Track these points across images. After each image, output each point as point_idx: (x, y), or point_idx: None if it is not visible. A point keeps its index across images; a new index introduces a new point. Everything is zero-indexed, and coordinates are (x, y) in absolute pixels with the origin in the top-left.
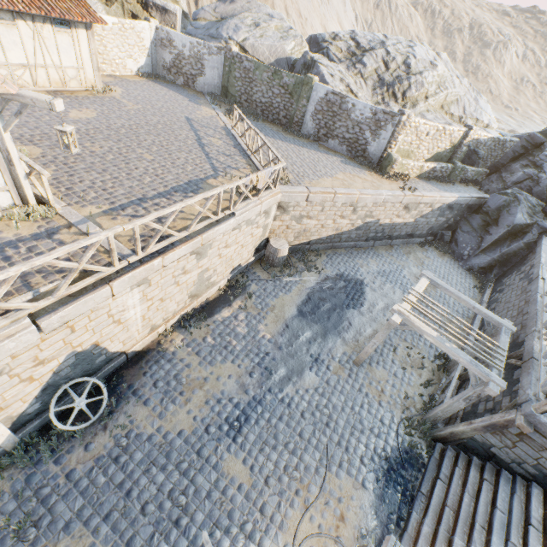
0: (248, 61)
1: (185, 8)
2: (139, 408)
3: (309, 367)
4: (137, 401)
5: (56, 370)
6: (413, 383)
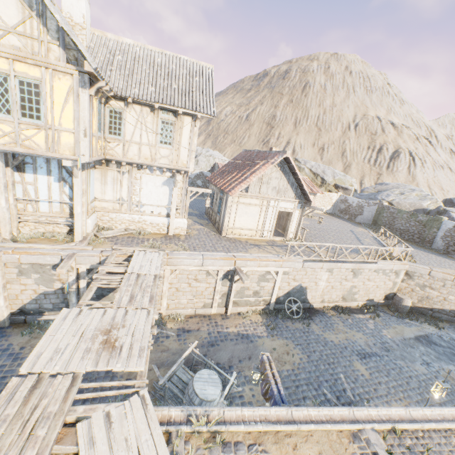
0: (393, 209)
1: (355, 188)
2: (313, 324)
3: (420, 363)
4: (312, 321)
5: (294, 287)
6: None
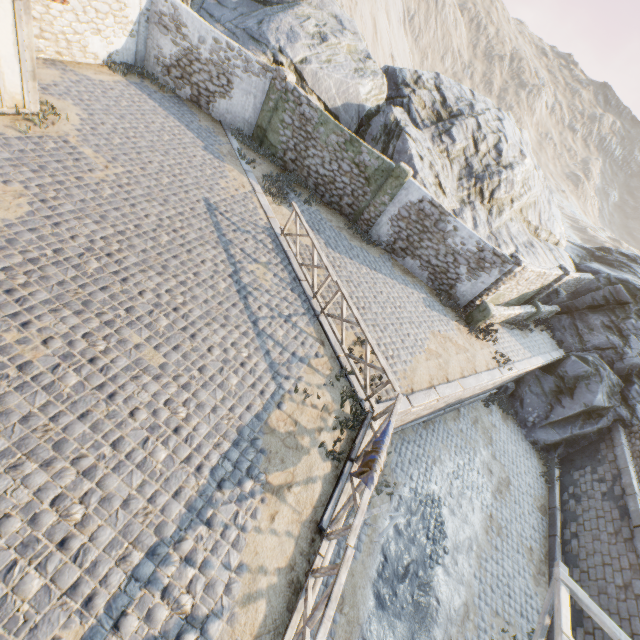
0: (310, 107)
1: None
2: None
3: None
4: None
5: None
6: None
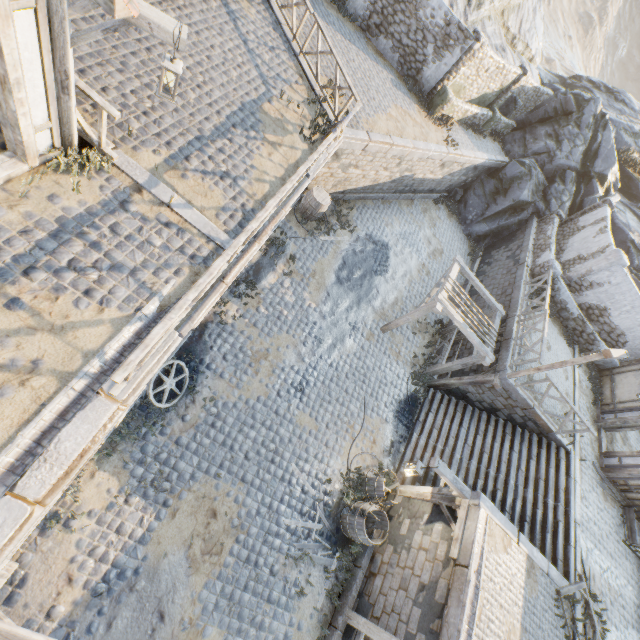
0: None
1: None
2: (218, 381)
3: (349, 334)
4: (214, 375)
5: None
6: (419, 345)
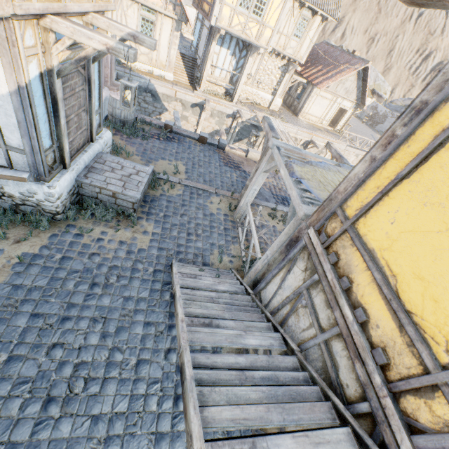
0: None
1: (387, 97)
2: None
3: None
4: None
5: None
6: None
